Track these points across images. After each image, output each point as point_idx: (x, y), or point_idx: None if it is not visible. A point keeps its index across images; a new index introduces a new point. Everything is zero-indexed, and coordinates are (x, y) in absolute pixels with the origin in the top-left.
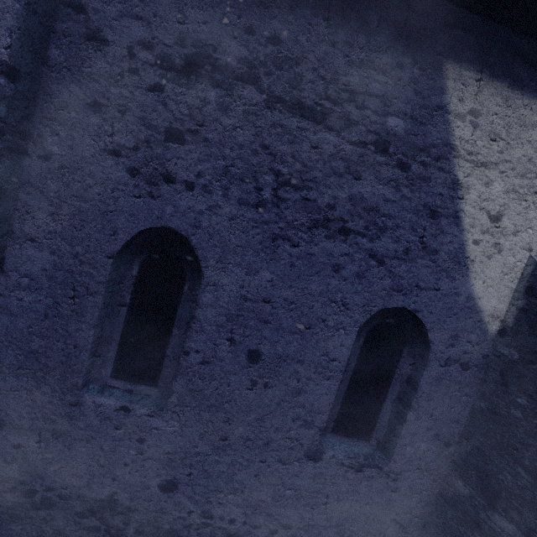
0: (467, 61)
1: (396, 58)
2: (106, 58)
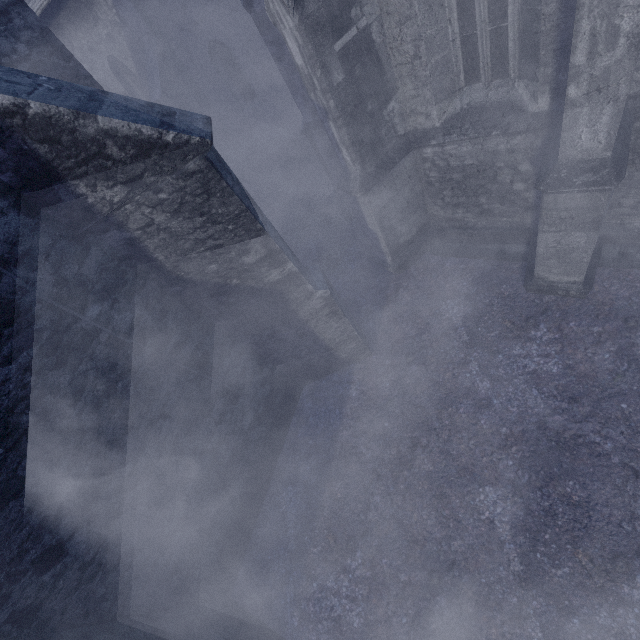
0: None
1: None
2: None
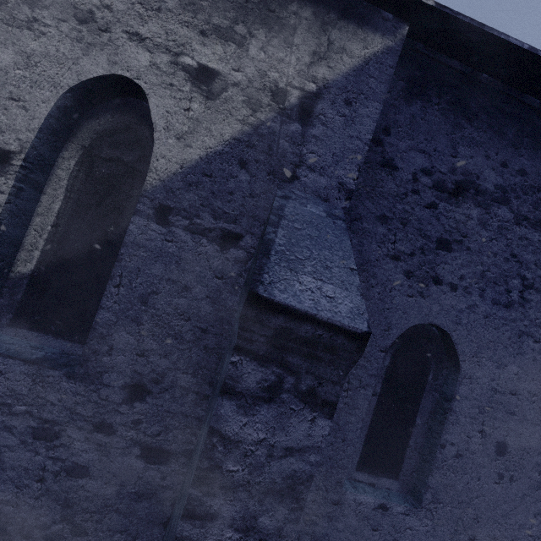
0: None
1: None
2: (395, 180)
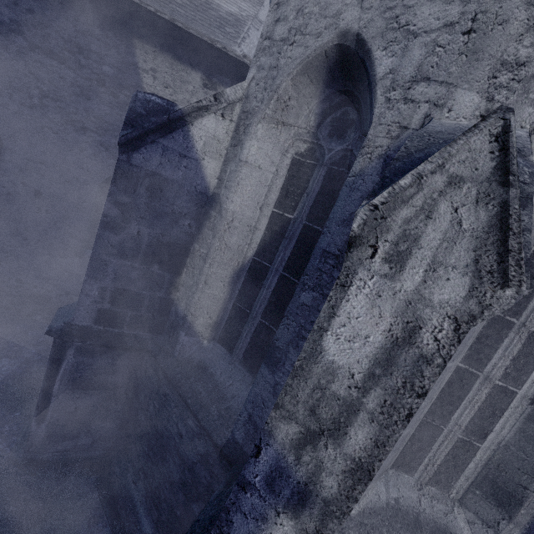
0: (147, 40)
1: (105, 32)
2: None
